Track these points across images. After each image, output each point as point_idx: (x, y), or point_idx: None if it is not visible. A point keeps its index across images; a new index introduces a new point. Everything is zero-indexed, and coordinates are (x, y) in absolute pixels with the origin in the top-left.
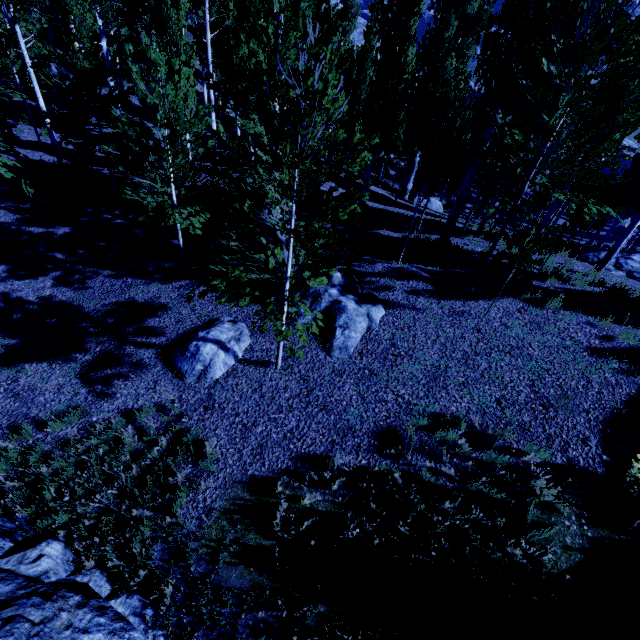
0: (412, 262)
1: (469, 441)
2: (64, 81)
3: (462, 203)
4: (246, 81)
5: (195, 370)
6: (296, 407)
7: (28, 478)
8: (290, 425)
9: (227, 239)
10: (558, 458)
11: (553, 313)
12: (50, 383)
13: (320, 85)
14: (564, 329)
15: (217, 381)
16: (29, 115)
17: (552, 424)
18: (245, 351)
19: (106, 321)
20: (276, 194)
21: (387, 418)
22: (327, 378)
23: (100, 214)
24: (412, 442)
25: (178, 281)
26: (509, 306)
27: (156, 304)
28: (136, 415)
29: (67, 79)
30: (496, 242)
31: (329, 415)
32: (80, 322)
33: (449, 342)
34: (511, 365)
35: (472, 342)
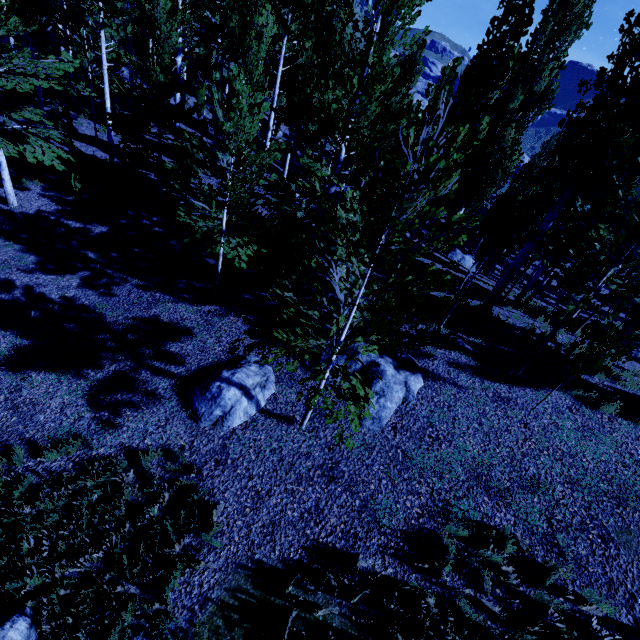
0: (453, 328)
1: (515, 568)
2: (136, 89)
3: (512, 276)
4: (321, 123)
5: (213, 415)
6: (317, 481)
7: (7, 519)
8: (309, 503)
9: (282, 288)
10: (623, 615)
11: (608, 419)
12: (54, 400)
13: (442, 163)
14: (622, 442)
15: (234, 431)
16: (92, 112)
17: (614, 565)
18: (268, 400)
19: (126, 337)
20: (353, 258)
21: (420, 516)
22: (355, 451)
23: (140, 219)
24: (449, 557)
25: (207, 305)
26: (559, 401)
27: (181, 327)
28: (140, 457)
29: (140, 88)
30: (555, 331)
31: (354, 499)
32: (99, 333)
33: (493, 433)
34: (563, 476)
35: (519, 438)
